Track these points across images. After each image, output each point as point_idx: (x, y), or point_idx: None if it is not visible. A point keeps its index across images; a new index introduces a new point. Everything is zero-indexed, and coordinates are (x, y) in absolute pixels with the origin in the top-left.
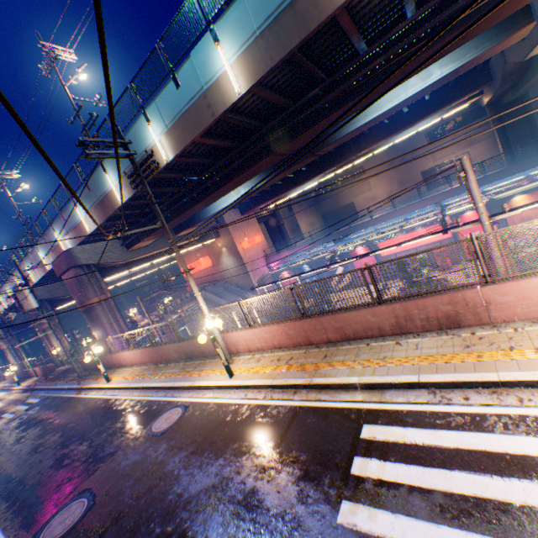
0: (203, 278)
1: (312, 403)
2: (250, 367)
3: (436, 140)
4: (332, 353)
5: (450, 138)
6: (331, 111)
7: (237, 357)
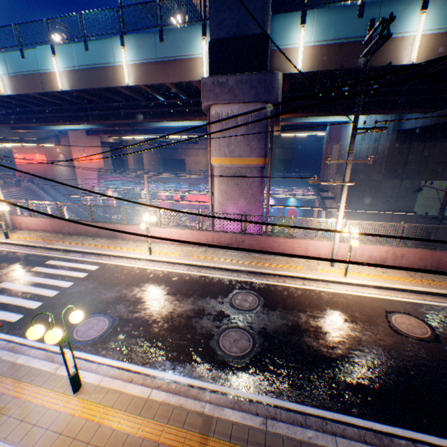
0: (36, 171)
1: (40, 253)
2: (22, 236)
3: (109, 170)
4: (67, 238)
5: None
6: (125, 118)
7: (20, 231)
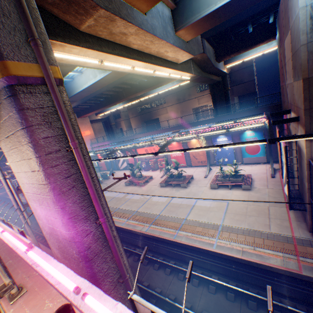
0: None
1: None
2: None
3: None
4: None
5: (207, 92)
6: None
7: None
